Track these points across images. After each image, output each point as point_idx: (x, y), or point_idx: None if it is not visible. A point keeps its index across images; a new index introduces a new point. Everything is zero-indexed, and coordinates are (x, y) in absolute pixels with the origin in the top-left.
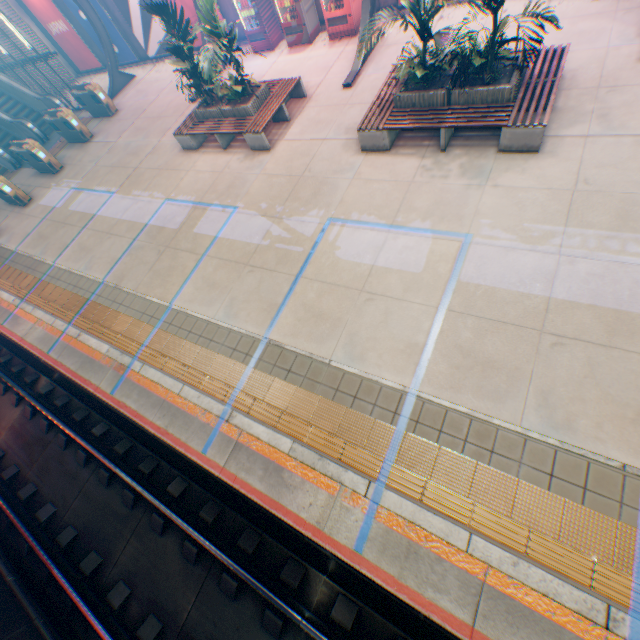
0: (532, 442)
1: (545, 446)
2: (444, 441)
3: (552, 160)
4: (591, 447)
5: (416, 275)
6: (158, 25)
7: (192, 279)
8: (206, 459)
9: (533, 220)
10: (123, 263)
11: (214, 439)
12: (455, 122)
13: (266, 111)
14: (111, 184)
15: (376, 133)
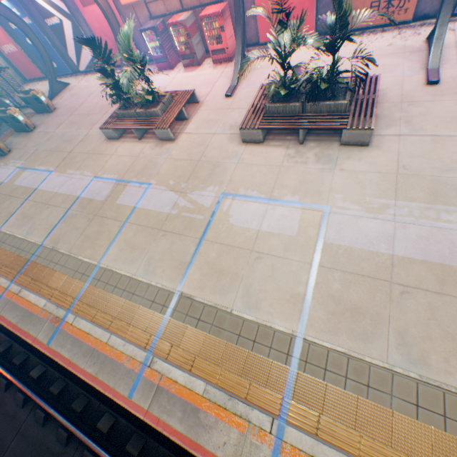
0: (398, 376)
1: (408, 379)
2: (329, 378)
3: (378, 151)
4: (443, 379)
5: (292, 237)
6: (87, 49)
7: (116, 242)
8: (132, 403)
9: (372, 195)
10: (59, 228)
11: (138, 384)
12: (309, 125)
13: (170, 113)
14: (50, 164)
15: (253, 131)
